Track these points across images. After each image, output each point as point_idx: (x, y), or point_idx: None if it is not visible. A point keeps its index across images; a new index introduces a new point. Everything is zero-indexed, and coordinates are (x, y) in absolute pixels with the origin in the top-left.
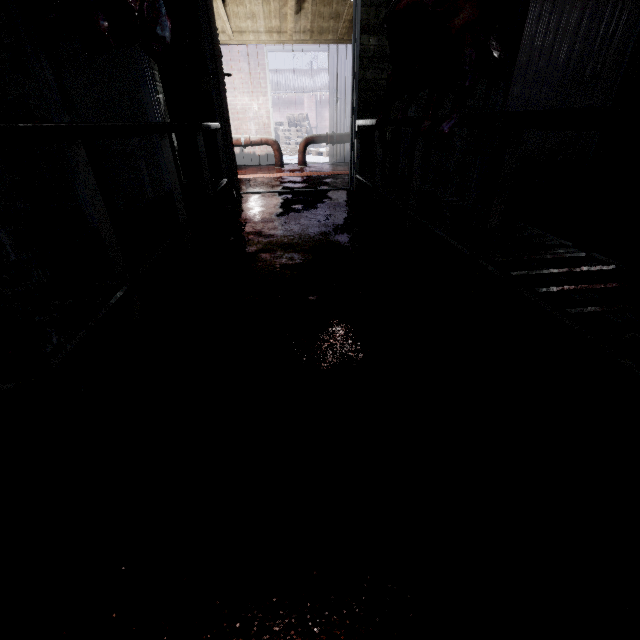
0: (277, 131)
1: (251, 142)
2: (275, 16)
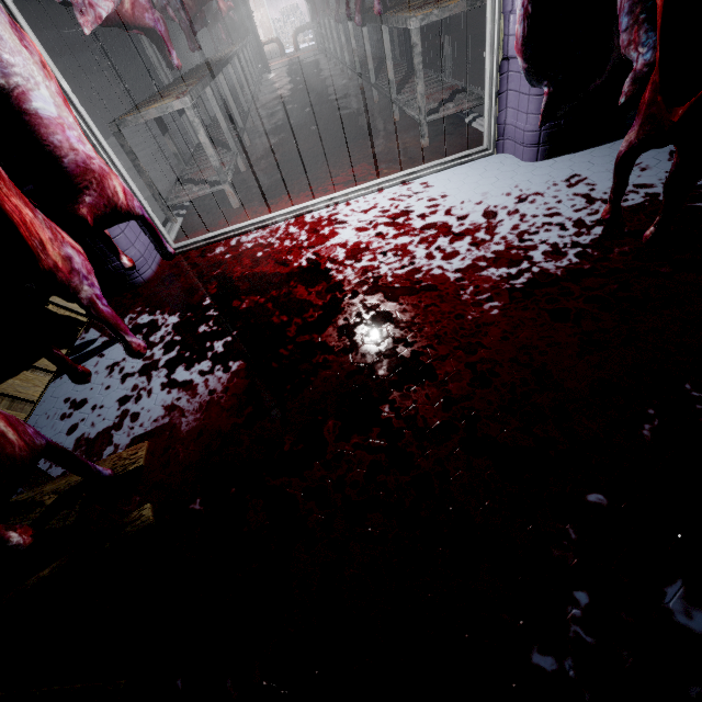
0: (276, 29)
1: (263, 43)
2: None
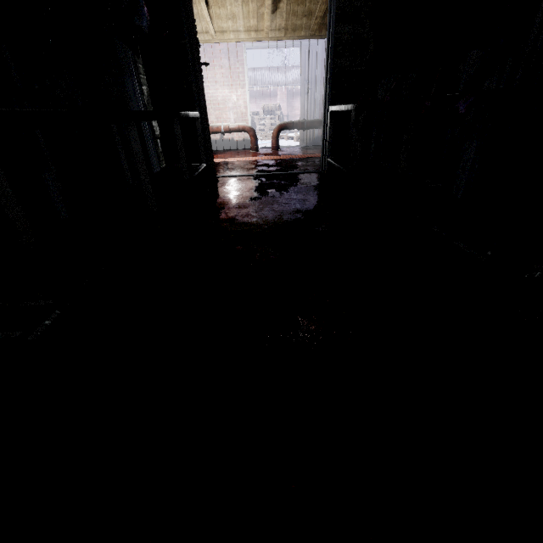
0: (253, 119)
1: (230, 129)
2: (253, 16)
